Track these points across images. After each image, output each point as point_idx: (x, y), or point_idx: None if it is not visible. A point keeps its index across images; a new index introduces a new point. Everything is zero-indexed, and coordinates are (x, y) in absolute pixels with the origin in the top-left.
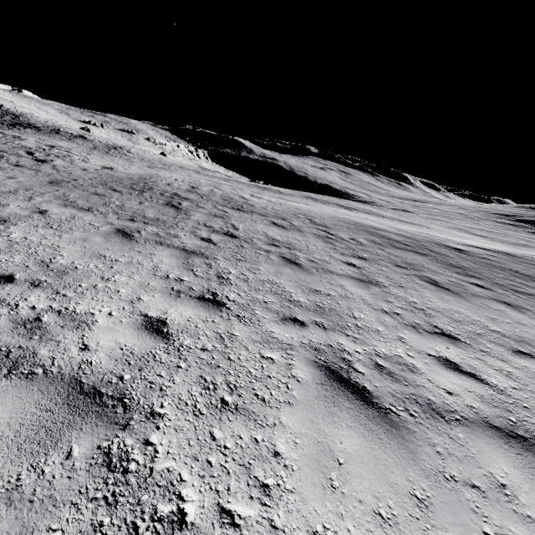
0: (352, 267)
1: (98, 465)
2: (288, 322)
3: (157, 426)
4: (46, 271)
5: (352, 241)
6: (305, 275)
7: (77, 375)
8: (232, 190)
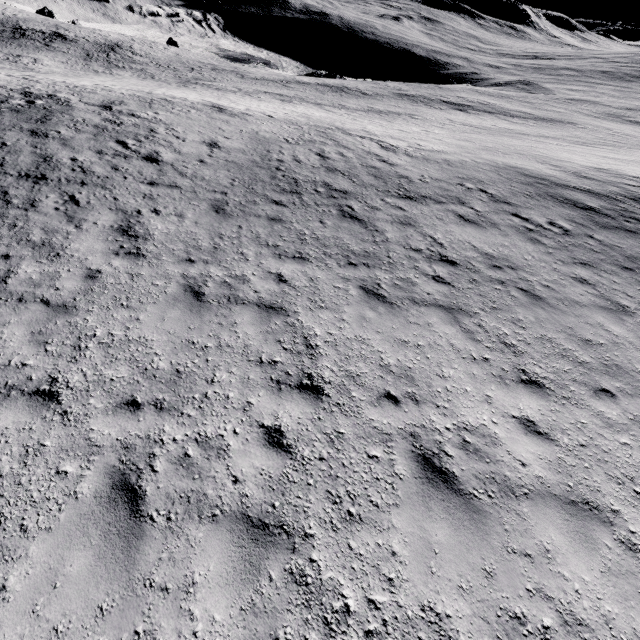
0: (586, 286)
1: (626, 550)
2: (601, 394)
3: (624, 520)
4: (398, 379)
5: (553, 228)
6: (561, 317)
7: (547, 489)
8: (350, 138)
